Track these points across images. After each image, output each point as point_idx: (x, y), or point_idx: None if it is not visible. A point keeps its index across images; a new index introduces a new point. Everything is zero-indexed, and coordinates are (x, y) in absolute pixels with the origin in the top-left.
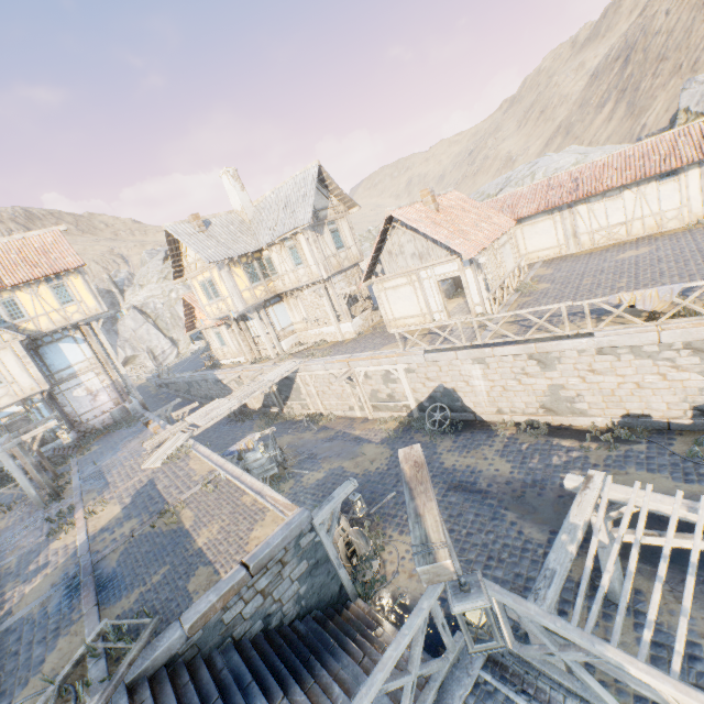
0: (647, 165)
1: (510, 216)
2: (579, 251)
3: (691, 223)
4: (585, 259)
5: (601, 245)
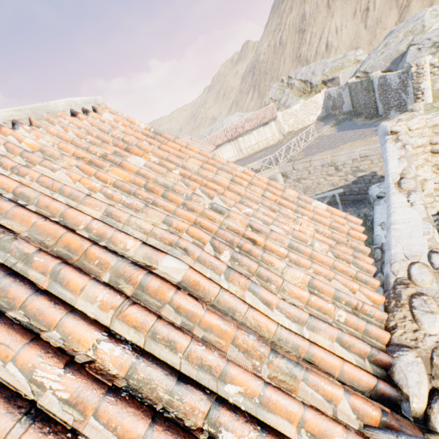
0: (258, 121)
1: (214, 145)
2: (244, 157)
3: (277, 141)
4: (245, 159)
5: (251, 153)
